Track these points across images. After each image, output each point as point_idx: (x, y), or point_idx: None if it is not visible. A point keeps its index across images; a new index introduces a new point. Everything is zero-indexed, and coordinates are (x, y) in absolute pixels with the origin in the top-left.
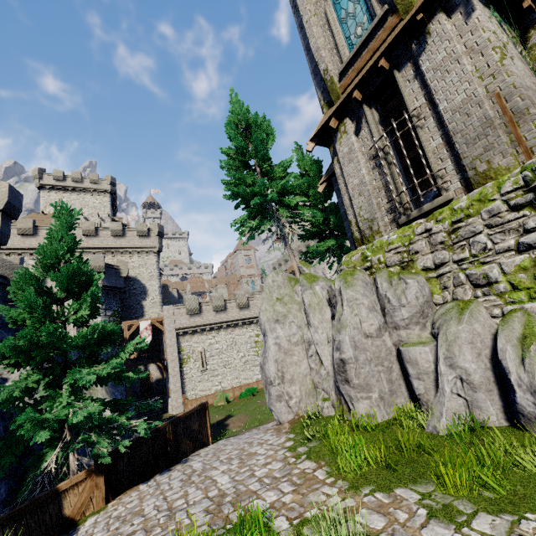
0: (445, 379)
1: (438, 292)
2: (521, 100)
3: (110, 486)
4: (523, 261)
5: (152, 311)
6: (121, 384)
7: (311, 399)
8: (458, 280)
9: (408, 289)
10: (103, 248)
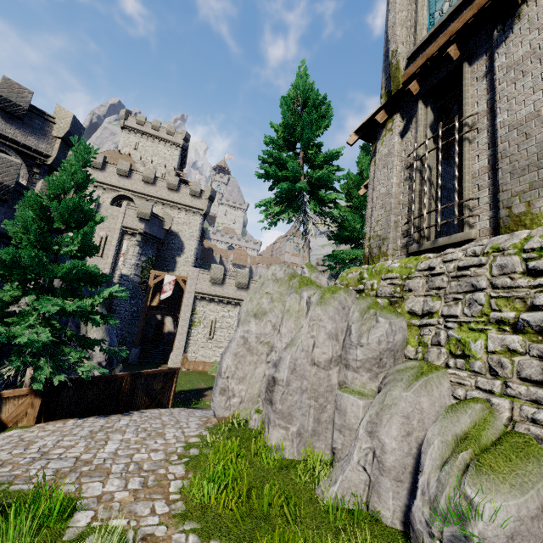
0: (358, 445)
1: (414, 344)
2: None
3: (47, 409)
4: (514, 344)
5: (182, 269)
6: (86, 324)
7: (250, 404)
8: (437, 339)
9: (375, 328)
10: (156, 197)
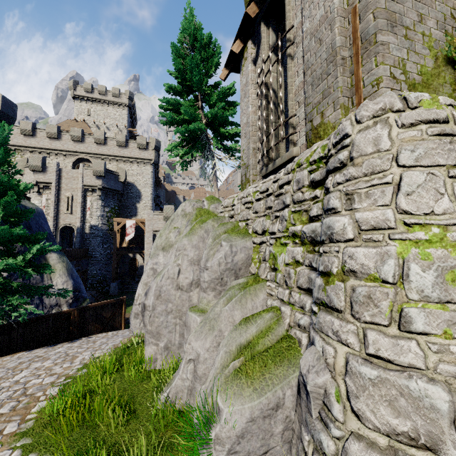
0: (185, 357)
1: (256, 261)
2: (373, 18)
3: (1, 347)
4: (298, 255)
5: (143, 213)
6: (21, 277)
7: None
8: (264, 255)
9: (218, 252)
10: (109, 155)
